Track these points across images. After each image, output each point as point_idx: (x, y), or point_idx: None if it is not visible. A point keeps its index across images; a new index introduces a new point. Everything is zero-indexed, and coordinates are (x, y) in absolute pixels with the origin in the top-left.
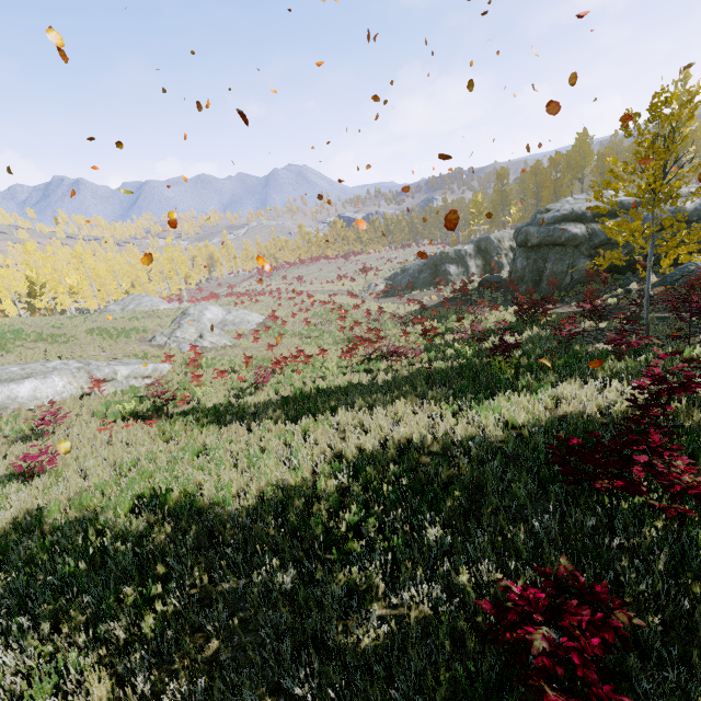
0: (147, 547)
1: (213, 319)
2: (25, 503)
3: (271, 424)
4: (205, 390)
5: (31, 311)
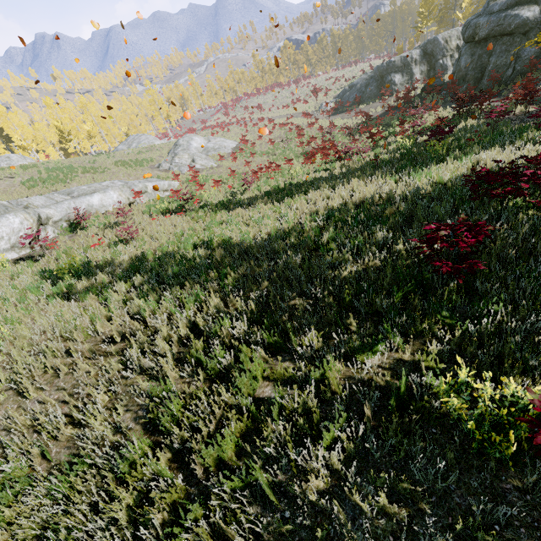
0: (214, 257)
1: (198, 147)
2: (131, 253)
3: (263, 205)
4: (209, 194)
5: (66, 155)
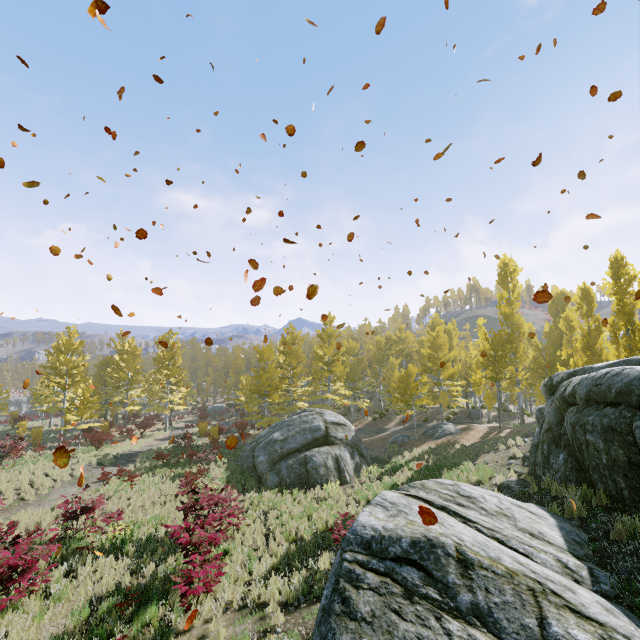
0: None
1: None
2: None
3: None
4: None
5: None
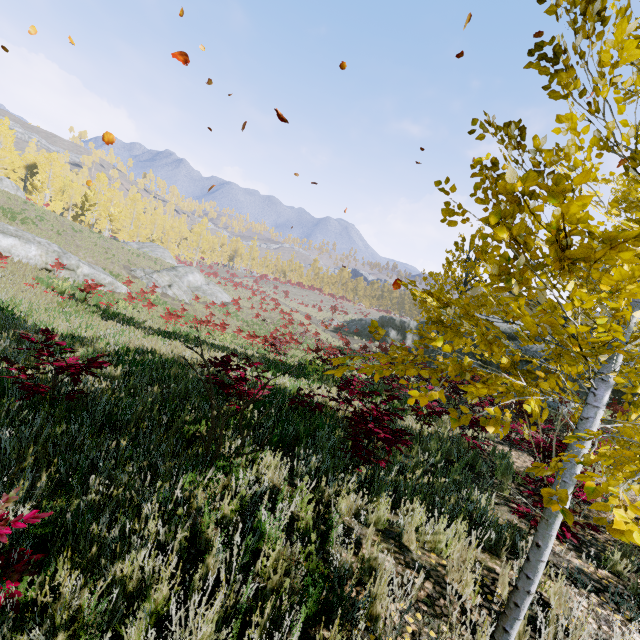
0: None
1: (192, 282)
2: None
3: (132, 329)
4: (127, 306)
5: (74, 218)
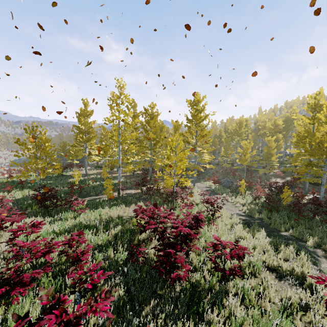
0: None
1: None
2: None
3: None
4: None
5: None
